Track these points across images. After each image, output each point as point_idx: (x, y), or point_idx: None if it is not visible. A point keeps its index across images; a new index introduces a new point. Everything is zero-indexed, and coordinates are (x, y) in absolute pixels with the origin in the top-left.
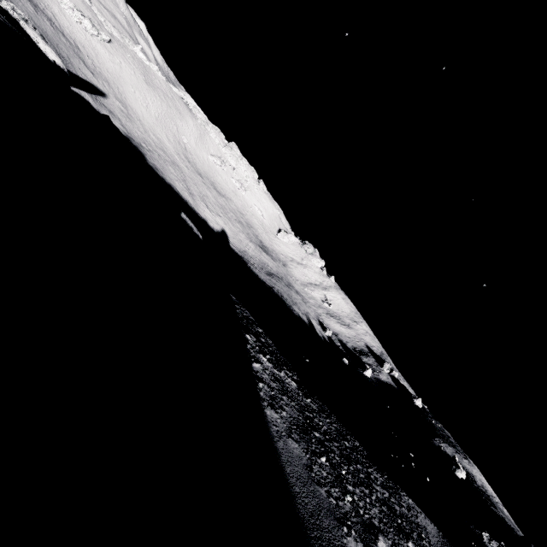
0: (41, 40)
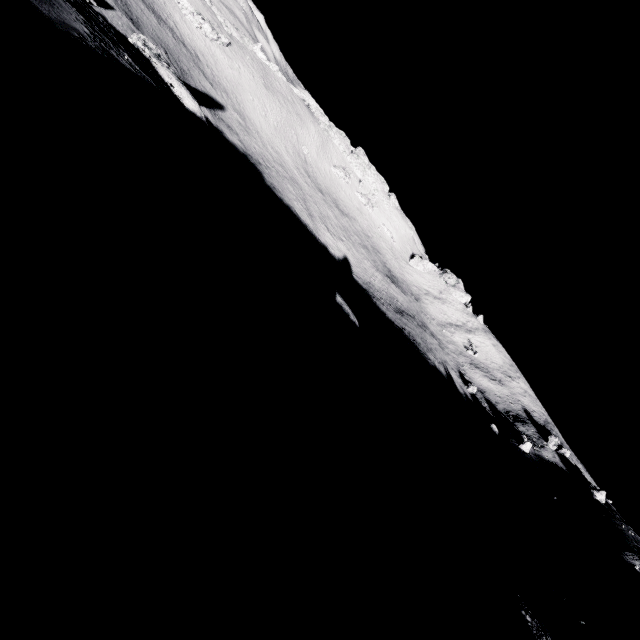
0: (176, 82)
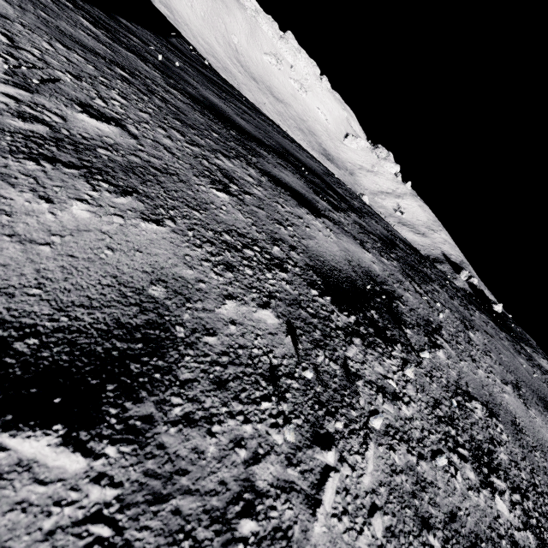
0: None
